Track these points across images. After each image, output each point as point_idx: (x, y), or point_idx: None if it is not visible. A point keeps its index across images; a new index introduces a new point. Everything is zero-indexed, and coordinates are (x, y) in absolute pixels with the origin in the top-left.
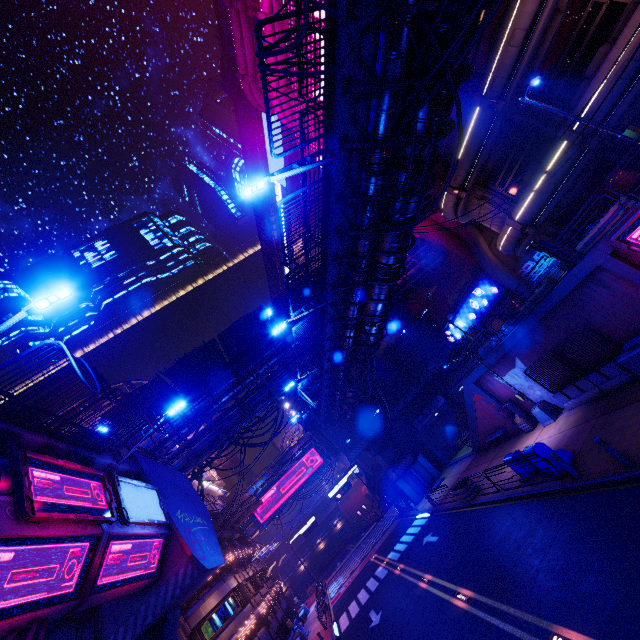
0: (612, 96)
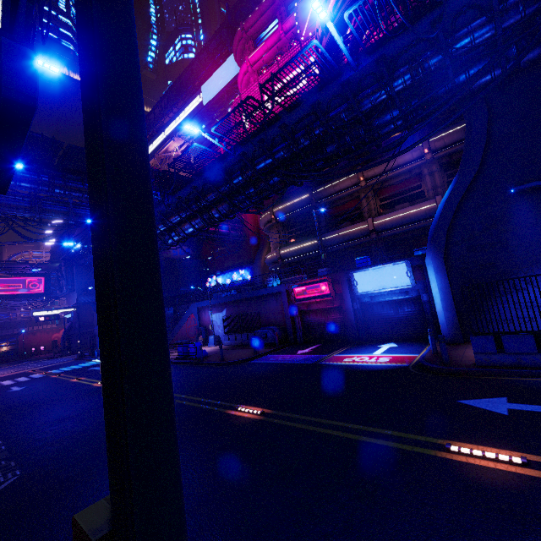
0: (338, 241)
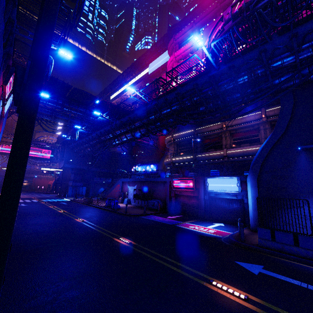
0: (205, 158)
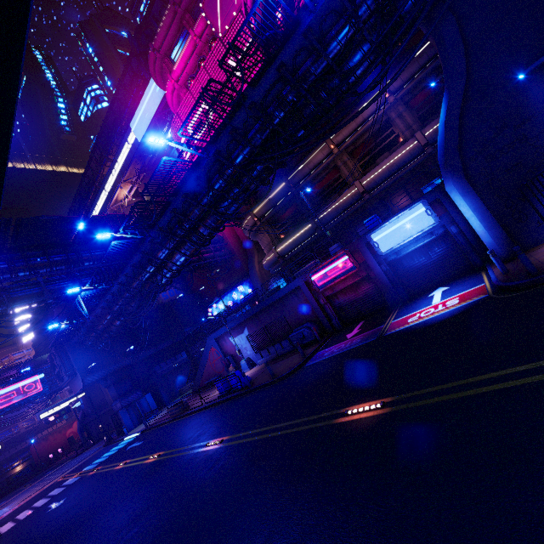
0: (332, 216)
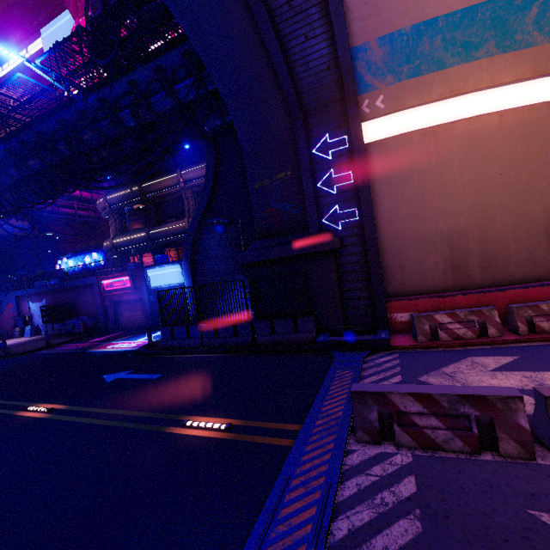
0: (163, 235)
